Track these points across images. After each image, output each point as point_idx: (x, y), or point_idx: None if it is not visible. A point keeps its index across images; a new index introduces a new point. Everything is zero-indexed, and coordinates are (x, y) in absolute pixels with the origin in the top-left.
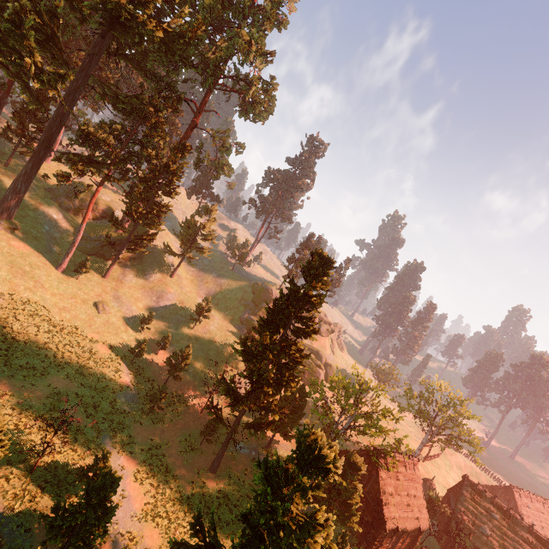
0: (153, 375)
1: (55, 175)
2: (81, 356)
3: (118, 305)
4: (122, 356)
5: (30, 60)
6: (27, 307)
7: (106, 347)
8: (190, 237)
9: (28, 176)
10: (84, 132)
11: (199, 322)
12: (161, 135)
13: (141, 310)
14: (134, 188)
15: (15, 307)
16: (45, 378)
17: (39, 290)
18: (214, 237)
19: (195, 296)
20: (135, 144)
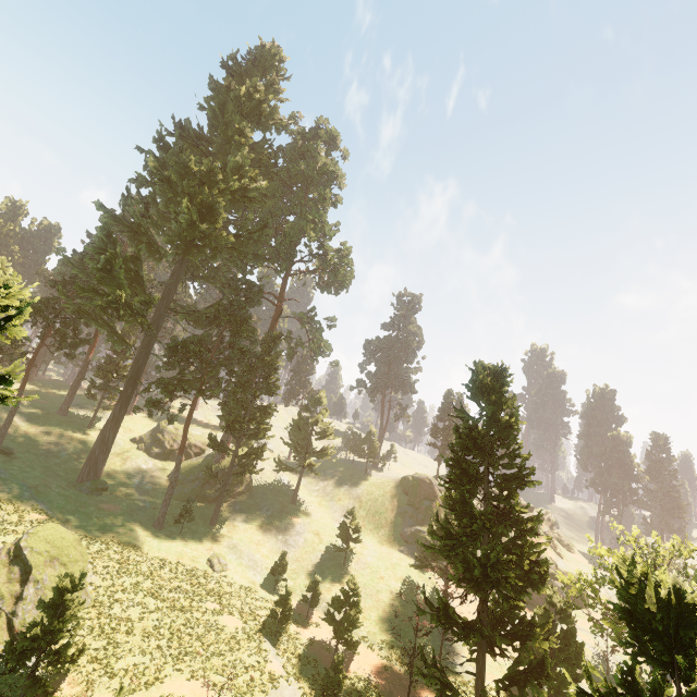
0: (312, 652)
1: (146, 404)
2: (204, 639)
3: (237, 557)
4: (260, 629)
5: (121, 292)
6: (125, 580)
7: (236, 619)
8: (302, 441)
9: (116, 420)
10: (173, 349)
11: (349, 550)
12: (249, 328)
13: (267, 557)
14: (230, 394)
15: (111, 583)
16: (161, 686)
17: (138, 555)
18: (331, 432)
19: (330, 521)
20: (223, 351)
